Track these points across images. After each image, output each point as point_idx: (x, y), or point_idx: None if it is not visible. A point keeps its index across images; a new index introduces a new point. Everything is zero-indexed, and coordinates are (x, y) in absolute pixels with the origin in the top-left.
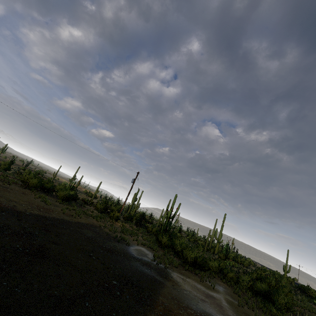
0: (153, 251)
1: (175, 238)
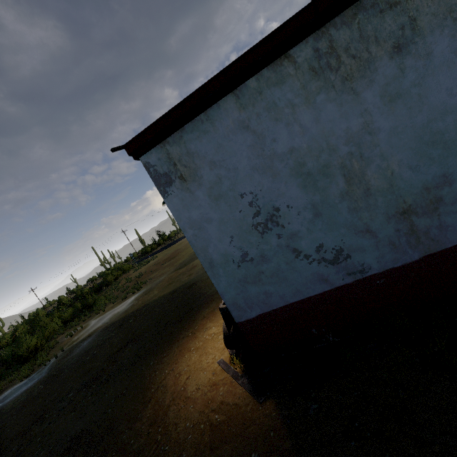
0: None
1: None
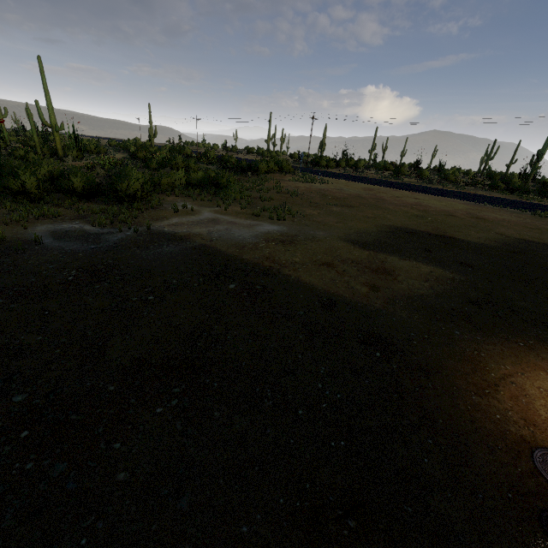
0: (58, 219)
1: (17, 167)
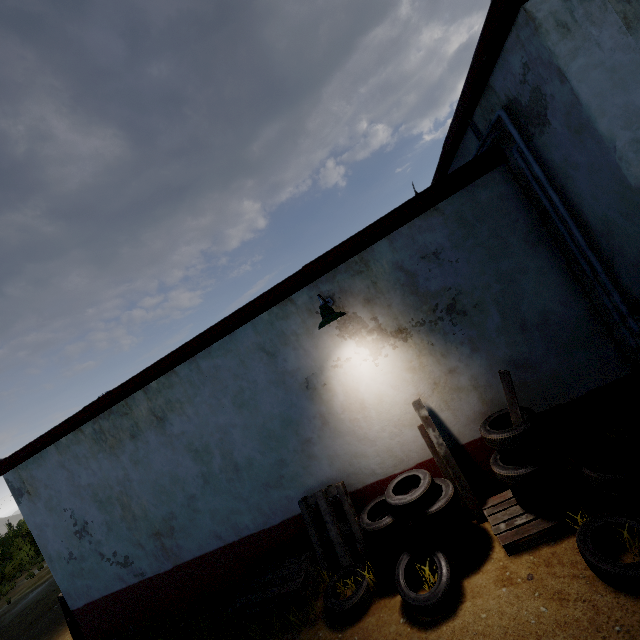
0: None
1: None
